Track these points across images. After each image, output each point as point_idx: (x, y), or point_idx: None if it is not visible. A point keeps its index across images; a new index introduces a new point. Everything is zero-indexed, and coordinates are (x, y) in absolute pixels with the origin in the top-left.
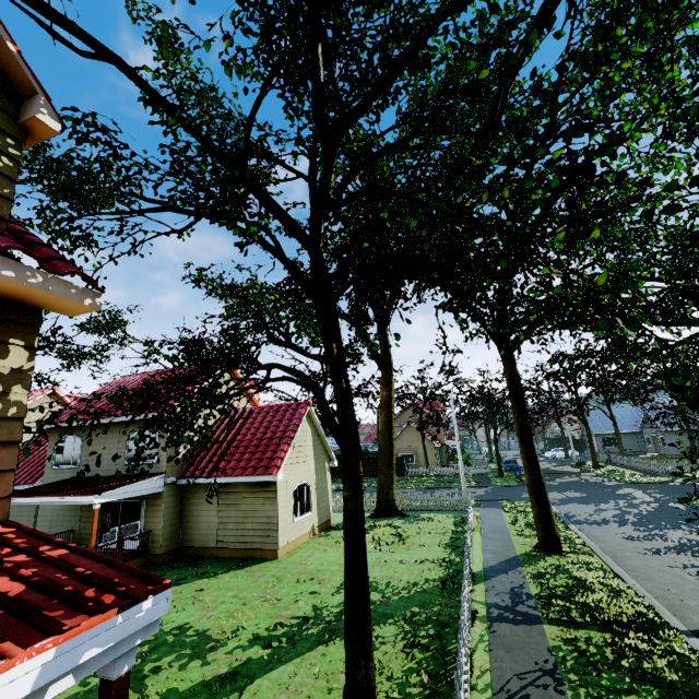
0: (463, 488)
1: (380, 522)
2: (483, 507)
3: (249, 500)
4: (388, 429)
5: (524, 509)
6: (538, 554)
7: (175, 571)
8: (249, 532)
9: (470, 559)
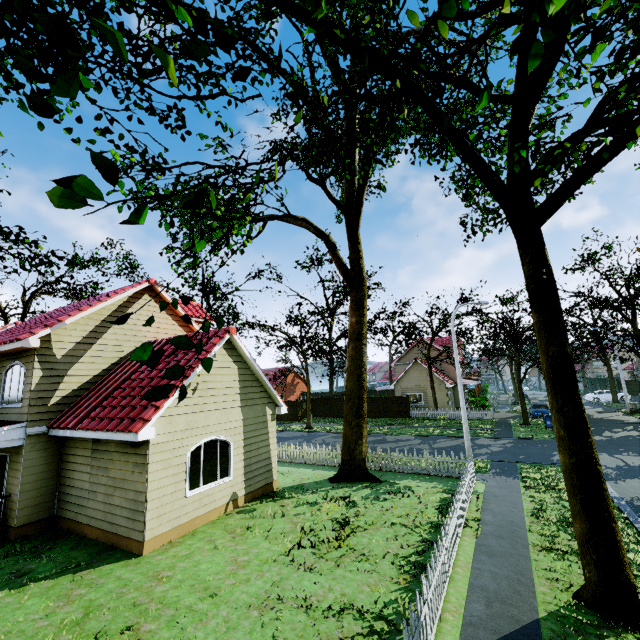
0: (466, 445)
1: (336, 491)
2: (492, 473)
3: (119, 464)
4: (356, 367)
5: (557, 484)
6: (587, 622)
7: (2, 562)
8: (116, 509)
9: (427, 634)
